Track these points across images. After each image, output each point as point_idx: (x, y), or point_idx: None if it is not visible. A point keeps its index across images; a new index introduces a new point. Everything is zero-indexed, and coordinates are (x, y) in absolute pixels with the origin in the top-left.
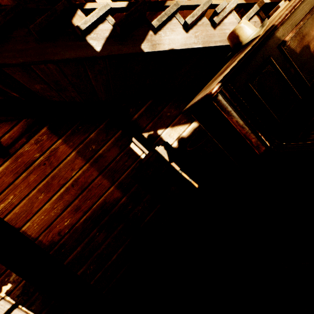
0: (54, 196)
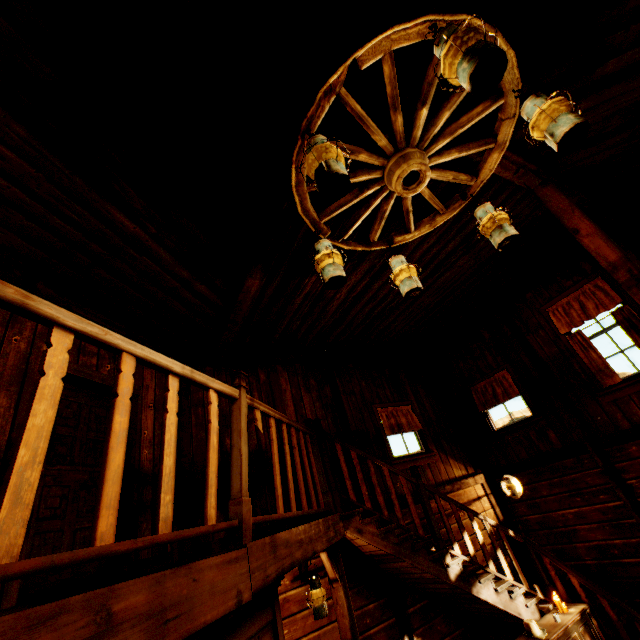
0: None
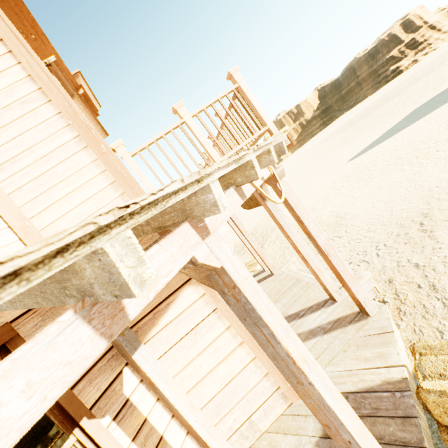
0: None
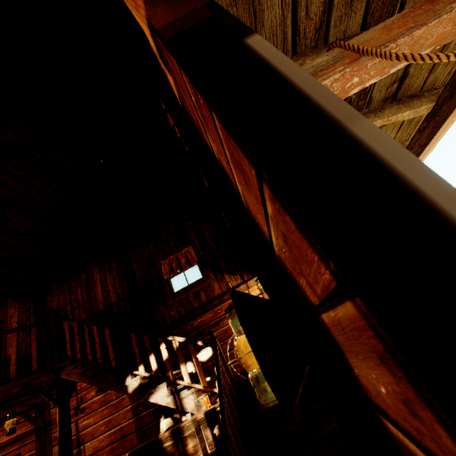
0: (108, 431)
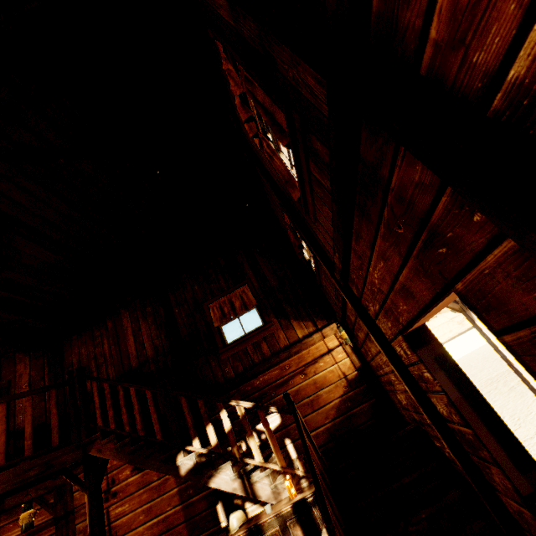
0: (149, 521)
